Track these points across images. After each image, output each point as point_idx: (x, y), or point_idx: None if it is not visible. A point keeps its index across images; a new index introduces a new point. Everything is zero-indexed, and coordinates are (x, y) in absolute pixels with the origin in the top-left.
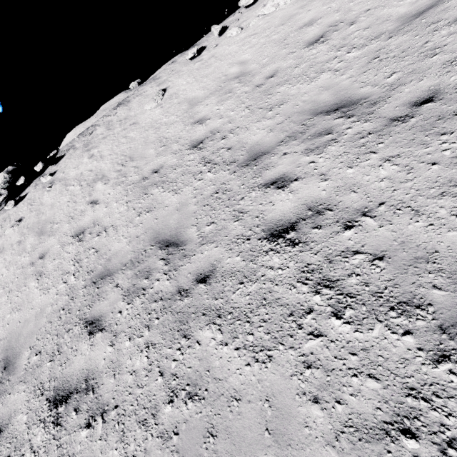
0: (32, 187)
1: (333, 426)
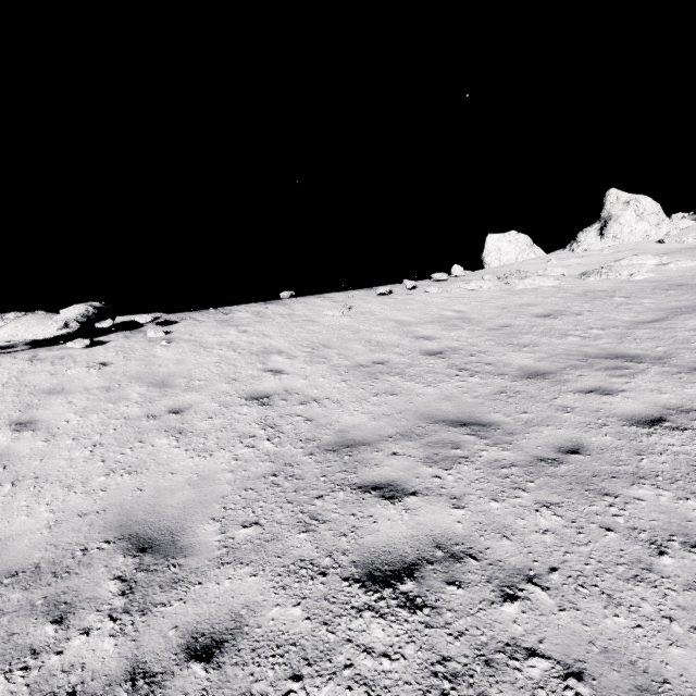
0: (118, 337)
1: None
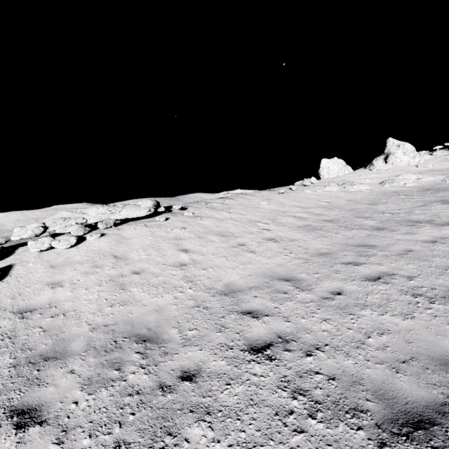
0: (170, 216)
1: None
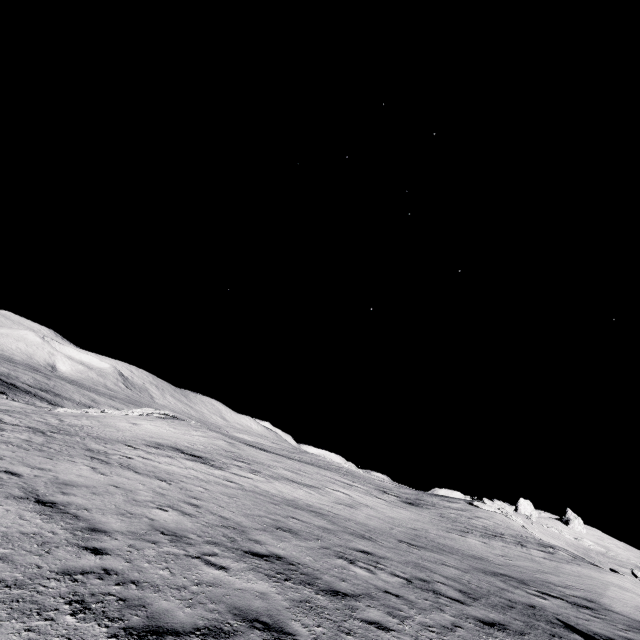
0: None
1: None
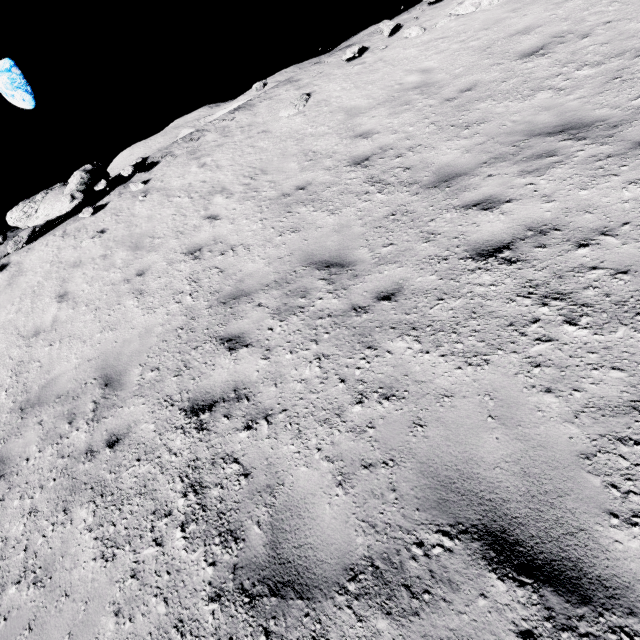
0: (115, 195)
1: (570, 408)
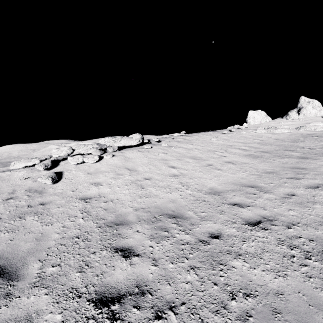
0: (151, 145)
1: None
